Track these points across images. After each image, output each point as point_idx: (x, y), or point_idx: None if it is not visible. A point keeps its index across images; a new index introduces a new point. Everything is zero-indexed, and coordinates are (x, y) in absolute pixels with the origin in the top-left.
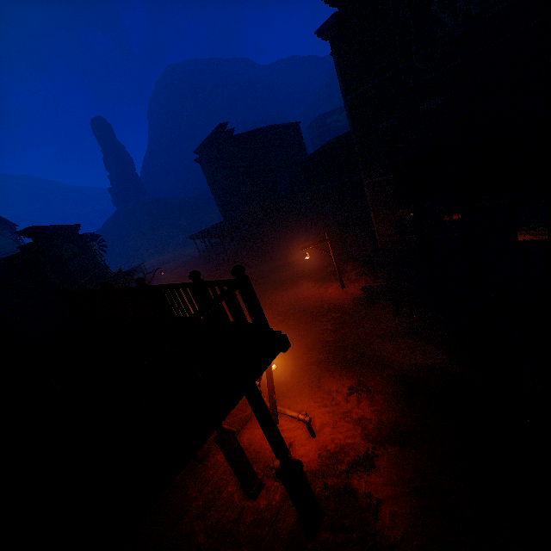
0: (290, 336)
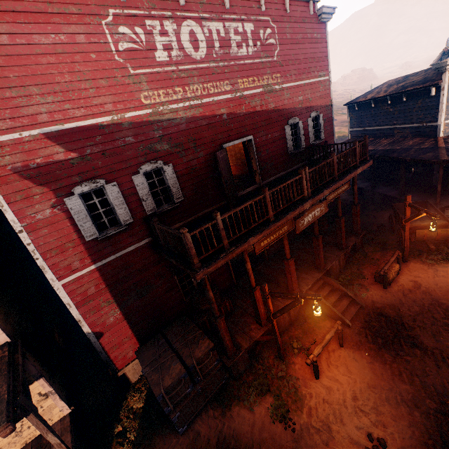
0: None
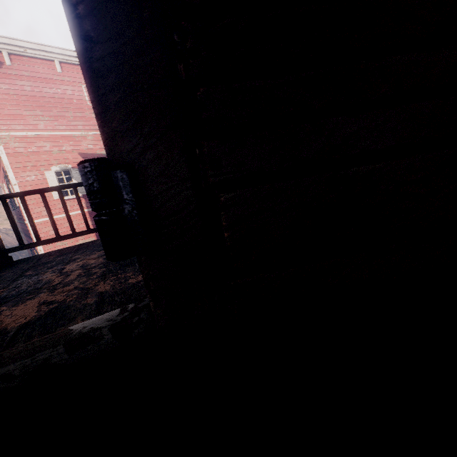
0: None
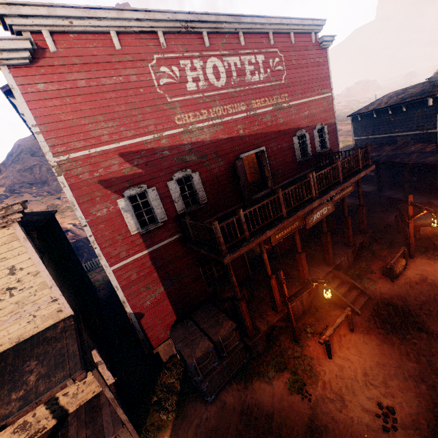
0: None
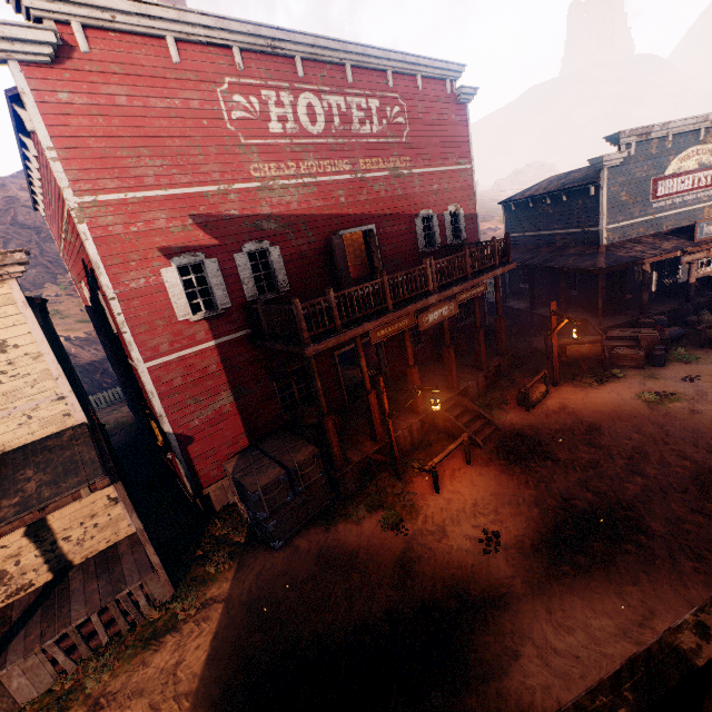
0: (662, 476)
